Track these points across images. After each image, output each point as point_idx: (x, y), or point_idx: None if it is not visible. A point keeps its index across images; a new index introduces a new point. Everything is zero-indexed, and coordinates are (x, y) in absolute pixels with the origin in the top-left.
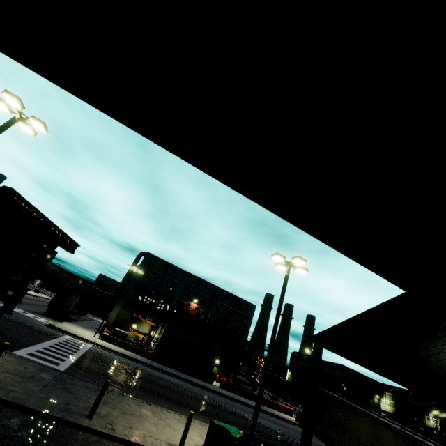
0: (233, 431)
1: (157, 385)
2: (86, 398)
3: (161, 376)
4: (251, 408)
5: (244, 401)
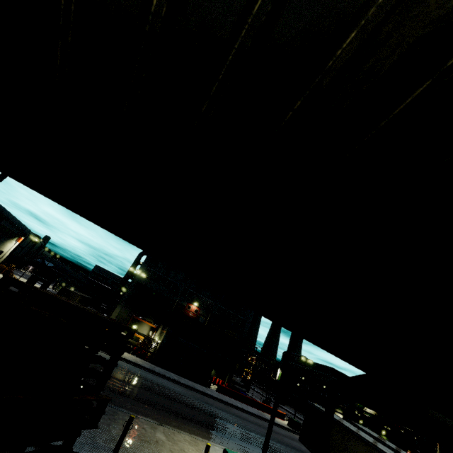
0: None
1: (161, 396)
2: (107, 427)
3: (163, 383)
4: (246, 413)
5: (240, 406)
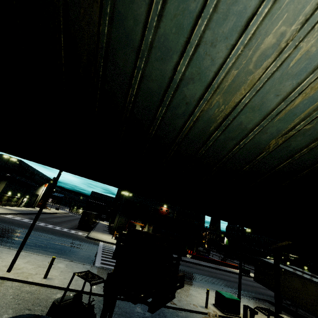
0: (229, 295)
1: None
2: None
3: None
4: (214, 269)
5: (208, 265)
